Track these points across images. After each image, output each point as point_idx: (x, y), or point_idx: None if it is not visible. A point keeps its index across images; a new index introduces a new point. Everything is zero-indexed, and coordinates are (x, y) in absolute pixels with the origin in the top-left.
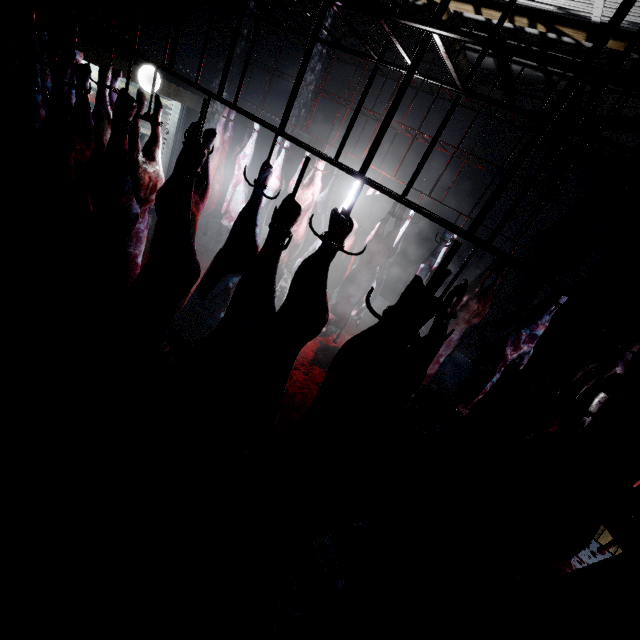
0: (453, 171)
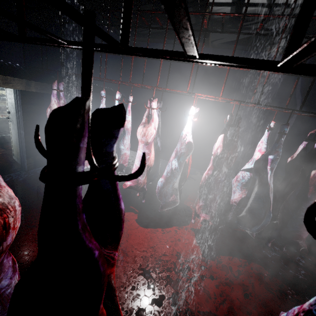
0: (204, 85)
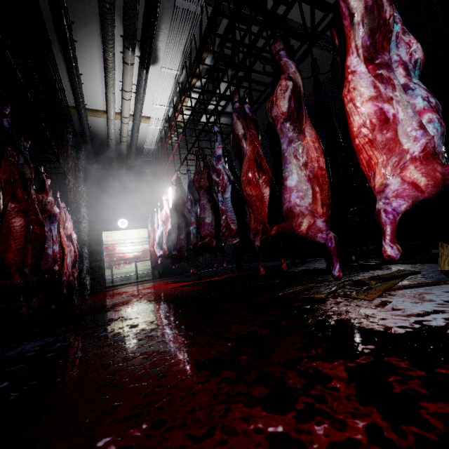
0: None
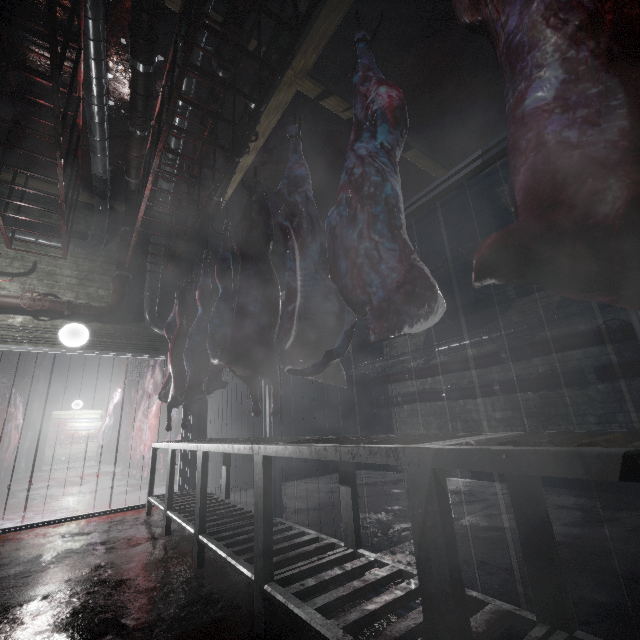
0: None
